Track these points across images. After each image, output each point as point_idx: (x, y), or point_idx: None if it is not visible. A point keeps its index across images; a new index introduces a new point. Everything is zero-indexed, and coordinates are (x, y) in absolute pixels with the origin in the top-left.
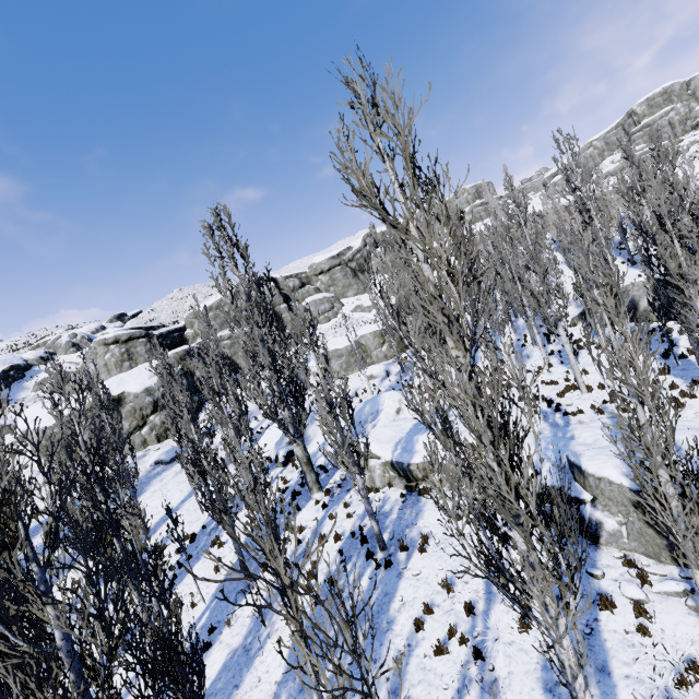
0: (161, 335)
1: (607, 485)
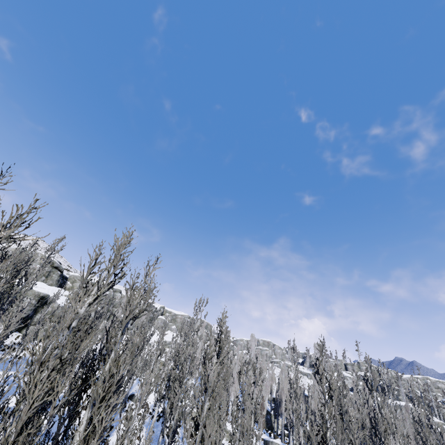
0: (64, 276)
1: (278, 444)
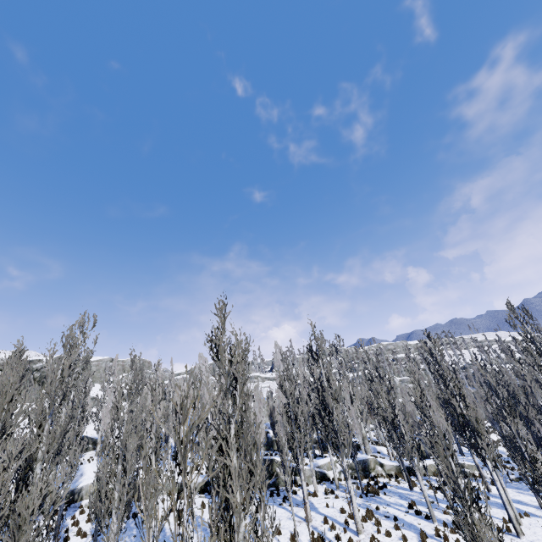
0: None
1: None
